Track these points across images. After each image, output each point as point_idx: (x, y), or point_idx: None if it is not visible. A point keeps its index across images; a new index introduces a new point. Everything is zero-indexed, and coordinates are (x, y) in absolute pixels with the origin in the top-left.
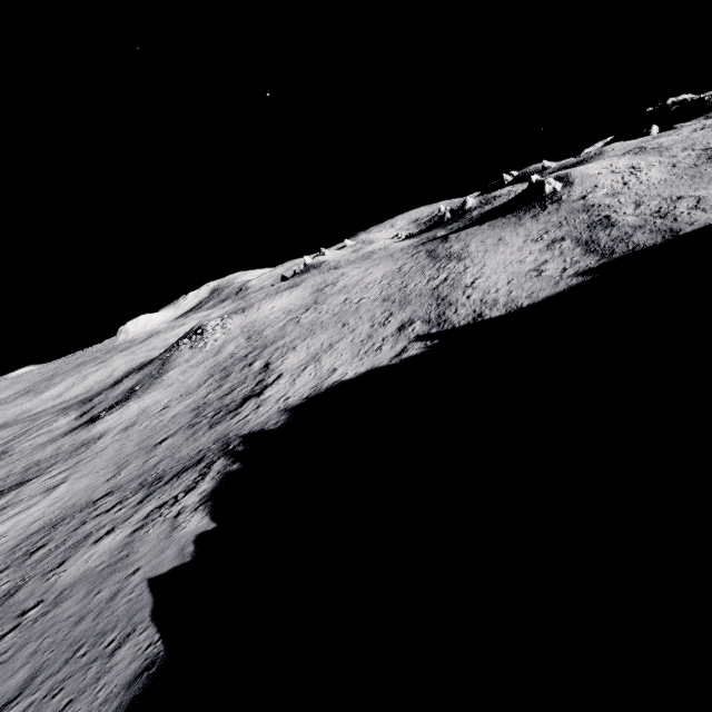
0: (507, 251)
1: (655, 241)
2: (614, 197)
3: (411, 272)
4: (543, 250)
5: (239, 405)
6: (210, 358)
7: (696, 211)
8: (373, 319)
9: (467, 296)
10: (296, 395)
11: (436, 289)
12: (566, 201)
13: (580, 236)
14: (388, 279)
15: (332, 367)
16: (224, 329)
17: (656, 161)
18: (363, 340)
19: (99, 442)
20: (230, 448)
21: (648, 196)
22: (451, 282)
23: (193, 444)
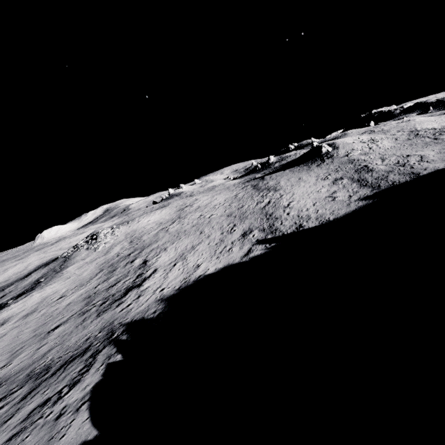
0: (307, 185)
1: (406, 179)
2: (366, 155)
3: (243, 198)
4: (331, 185)
5: (123, 295)
6: (101, 257)
7: (424, 163)
8: (222, 229)
9: (287, 213)
10: (169, 286)
11: (264, 209)
12: (337, 157)
13: (352, 176)
14: (229, 202)
15: (196, 264)
16: (112, 236)
17: (385, 137)
18: (217, 244)
19: (1, 328)
20: (115, 337)
21: (387, 155)
22: (273, 204)
23: (81, 331)
